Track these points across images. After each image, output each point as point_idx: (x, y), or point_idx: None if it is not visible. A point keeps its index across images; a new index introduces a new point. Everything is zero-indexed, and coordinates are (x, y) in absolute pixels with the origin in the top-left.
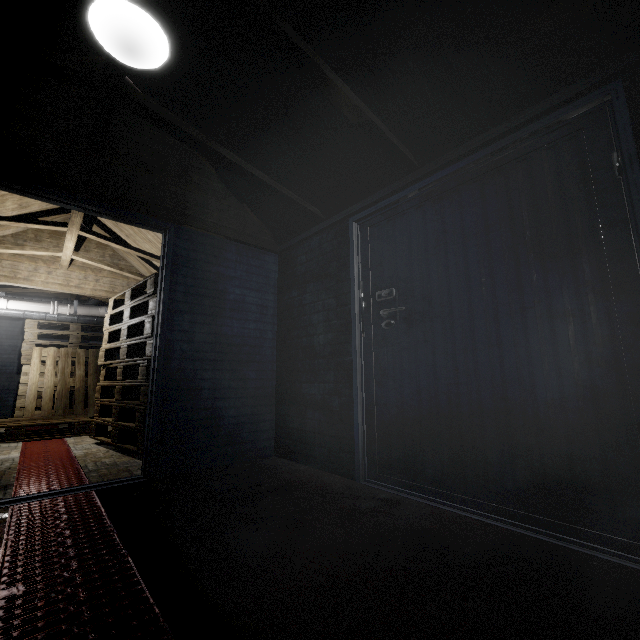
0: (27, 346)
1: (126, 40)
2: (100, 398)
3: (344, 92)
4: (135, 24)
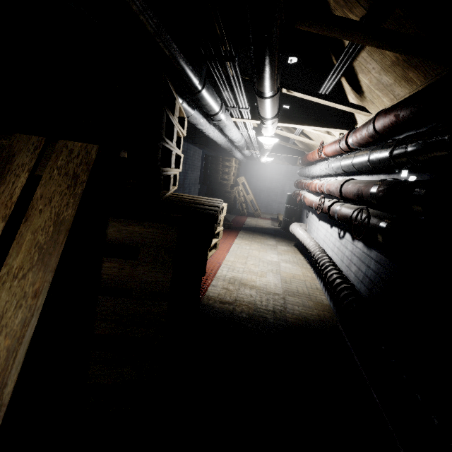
0: (232, 174)
1: None
2: None
3: None
4: None
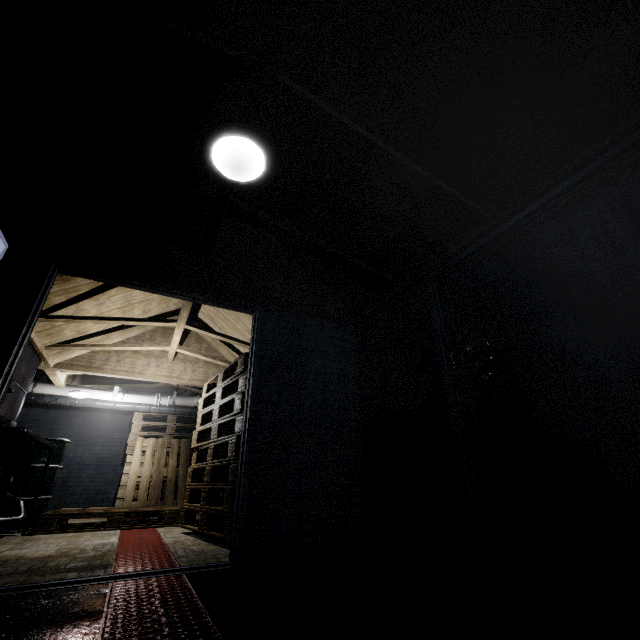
0: (132, 437)
1: (236, 162)
2: (191, 482)
3: (408, 165)
4: (243, 150)
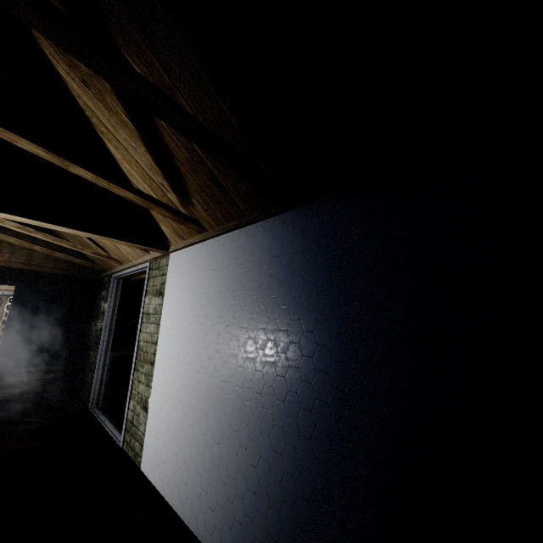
0: None
1: None
2: None
3: None
4: None
